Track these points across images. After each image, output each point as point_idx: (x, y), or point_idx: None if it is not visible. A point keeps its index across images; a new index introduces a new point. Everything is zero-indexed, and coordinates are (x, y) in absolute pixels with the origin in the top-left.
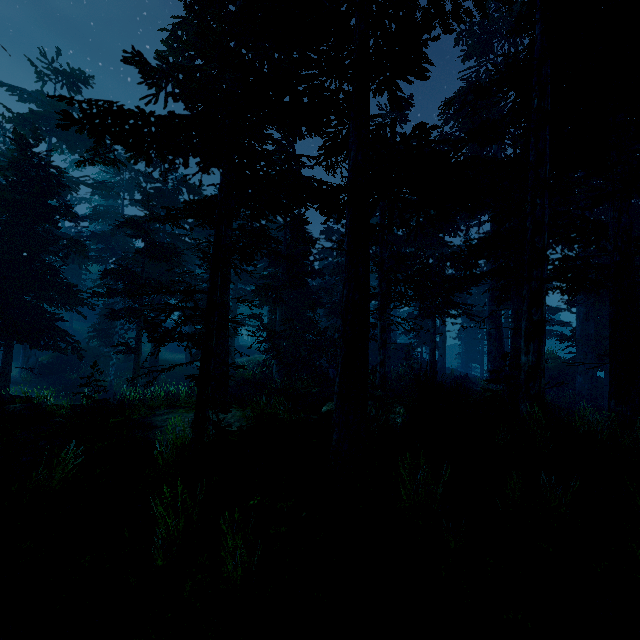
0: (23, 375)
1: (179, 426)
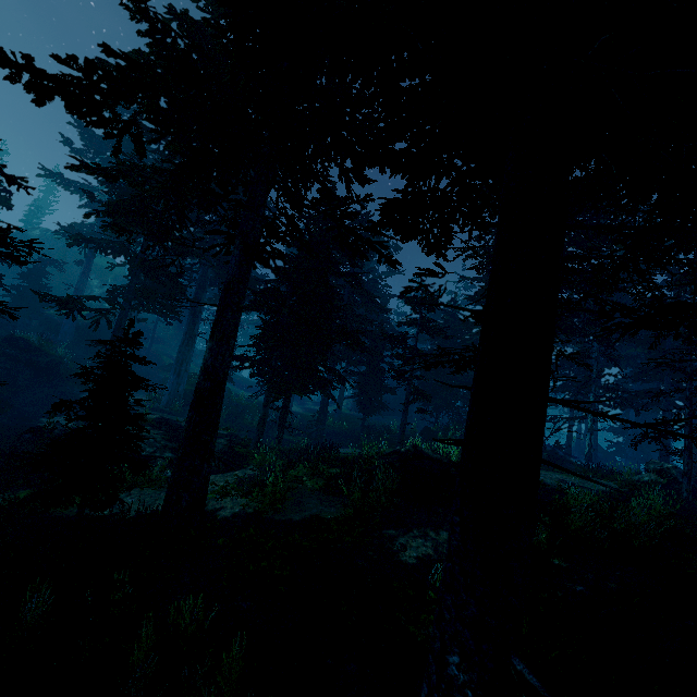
0: (172, 404)
1: (554, 482)
